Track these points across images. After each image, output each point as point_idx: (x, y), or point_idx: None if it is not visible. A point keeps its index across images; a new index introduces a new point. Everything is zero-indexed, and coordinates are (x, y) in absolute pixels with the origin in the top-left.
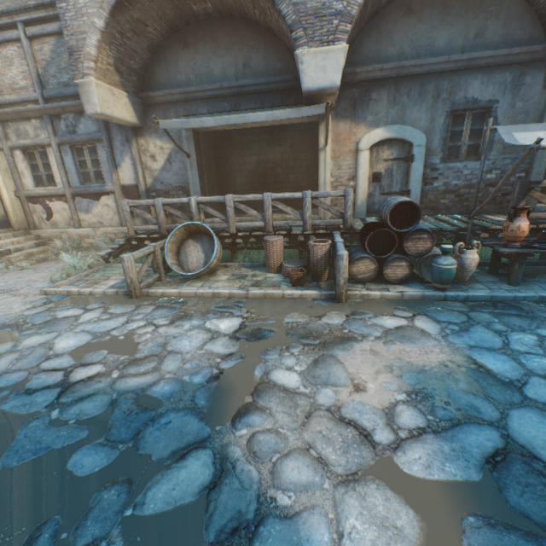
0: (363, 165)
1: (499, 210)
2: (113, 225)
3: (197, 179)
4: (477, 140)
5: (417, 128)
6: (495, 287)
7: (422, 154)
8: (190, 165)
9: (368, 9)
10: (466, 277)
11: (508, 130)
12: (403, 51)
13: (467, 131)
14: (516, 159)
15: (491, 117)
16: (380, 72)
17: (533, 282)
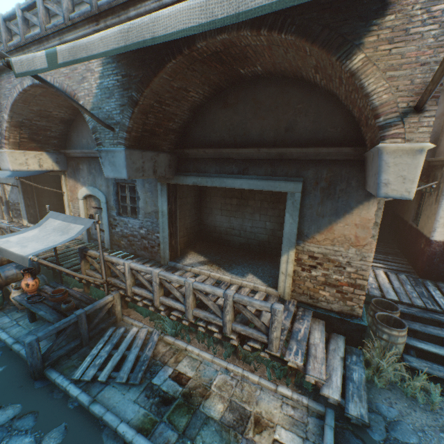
0: (82, 209)
1: (152, 257)
2: (0, 217)
3: (23, 200)
4: (135, 204)
5: (103, 190)
6: (20, 319)
7: (106, 208)
8: (19, 192)
9: (43, 124)
10: (19, 307)
11: (51, 216)
12: (89, 142)
13: (129, 197)
14: (154, 223)
15: (136, 190)
16: (79, 153)
17: (47, 323)
